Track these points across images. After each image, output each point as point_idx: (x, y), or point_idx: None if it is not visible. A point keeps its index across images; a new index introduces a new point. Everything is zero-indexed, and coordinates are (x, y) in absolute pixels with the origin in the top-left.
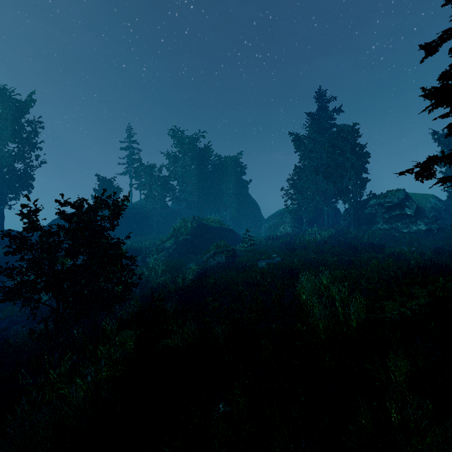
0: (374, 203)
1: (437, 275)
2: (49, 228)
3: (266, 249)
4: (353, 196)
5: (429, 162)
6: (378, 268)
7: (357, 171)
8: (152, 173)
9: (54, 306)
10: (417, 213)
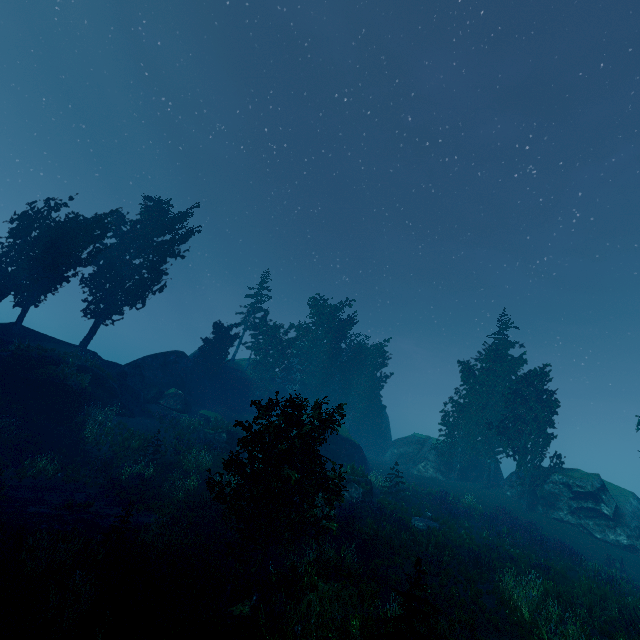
0: (559, 479)
1: None
2: (139, 365)
3: (409, 496)
4: (531, 460)
5: None
6: (590, 593)
7: (541, 429)
8: (275, 334)
9: (137, 487)
10: (615, 515)
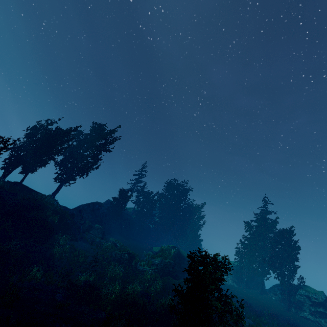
0: (303, 293)
1: None
2: (80, 210)
3: None
4: (287, 280)
5: None
6: None
7: (291, 262)
8: (148, 196)
9: (87, 290)
10: None
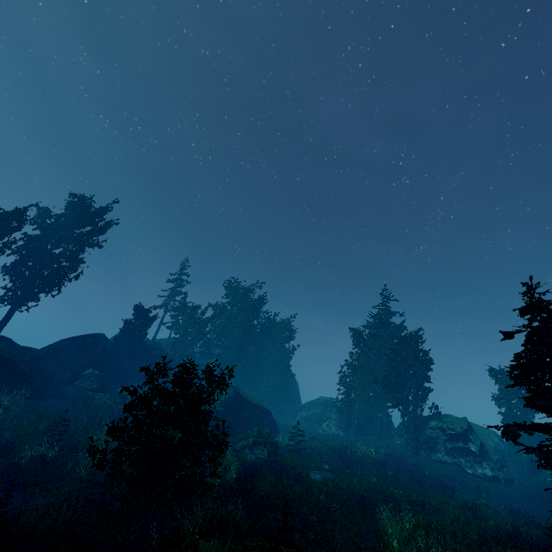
0: (436, 425)
1: (527, 549)
2: (55, 348)
3: (312, 452)
4: (413, 410)
5: (514, 427)
6: (457, 521)
7: (418, 383)
8: (193, 314)
9: (37, 470)
10: (481, 451)
